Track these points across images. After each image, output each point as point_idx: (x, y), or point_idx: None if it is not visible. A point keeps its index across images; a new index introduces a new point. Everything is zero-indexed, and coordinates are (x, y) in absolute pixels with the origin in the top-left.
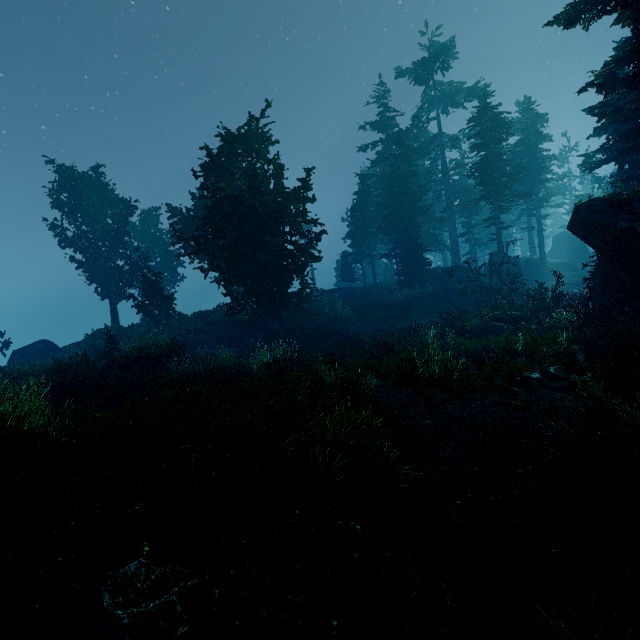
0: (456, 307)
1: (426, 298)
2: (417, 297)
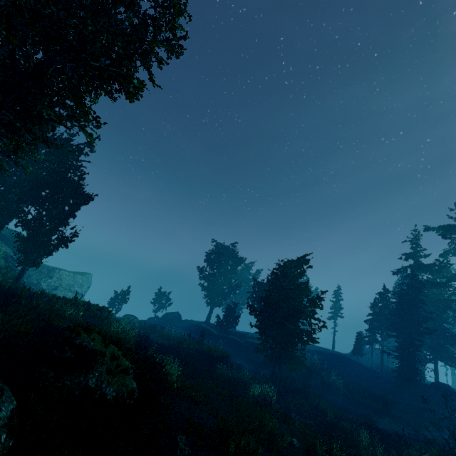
0: (430, 432)
1: (414, 407)
2: (404, 402)
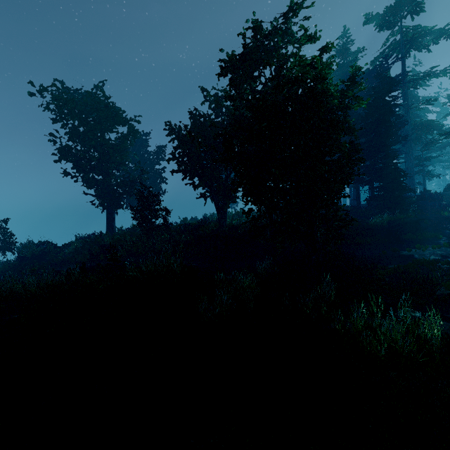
0: None
1: (410, 224)
2: (402, 223)
